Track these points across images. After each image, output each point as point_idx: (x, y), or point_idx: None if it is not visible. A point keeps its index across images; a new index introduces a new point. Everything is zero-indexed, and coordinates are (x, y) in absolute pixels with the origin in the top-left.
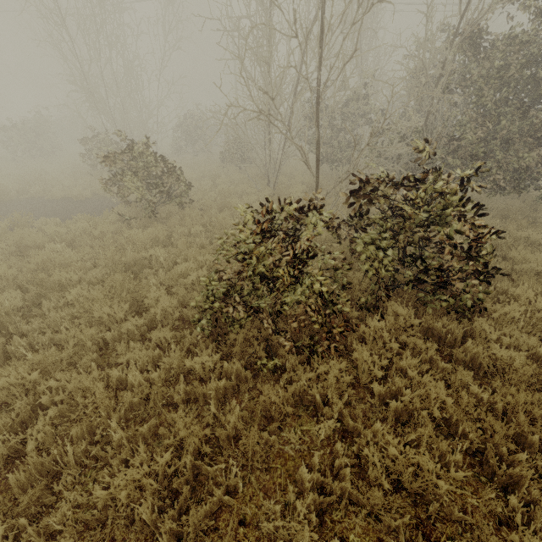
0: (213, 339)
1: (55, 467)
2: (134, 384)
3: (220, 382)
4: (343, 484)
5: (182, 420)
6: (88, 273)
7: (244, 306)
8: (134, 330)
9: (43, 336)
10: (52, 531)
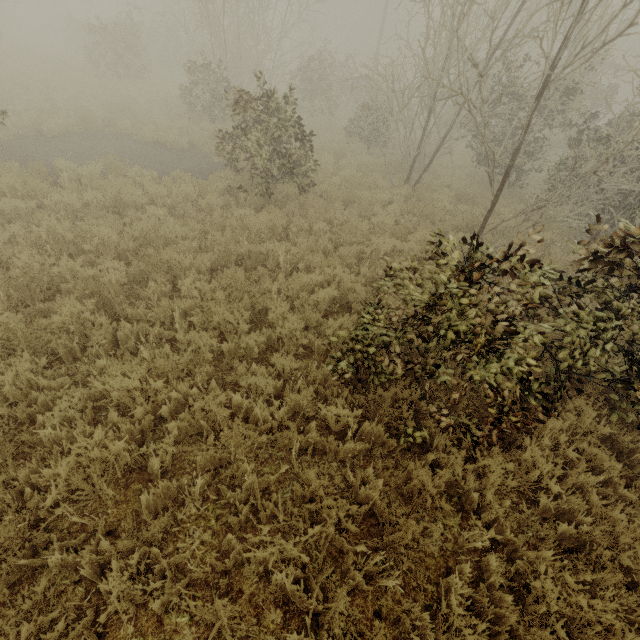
0: (344, 382)
1: (180, 495)
2: (258, 417)
3: (358, 443)
4: (501, 611)
5: (319, 481)
6: (198, 259)
7: (403, 362)
8: (253, 347)
9: (153, 328)
10: (177, 562)
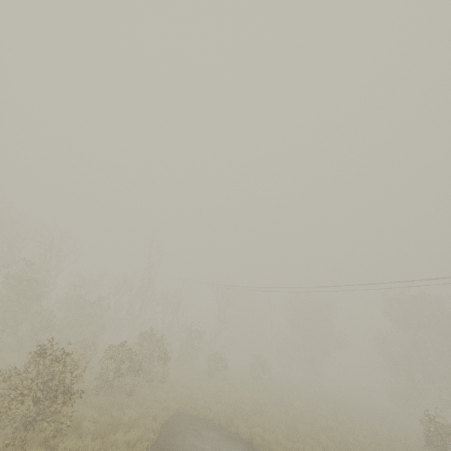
0: None
1: None
2: None
3: None
4: None
5: None
6: None
7: None
8: None
9: None
10: None
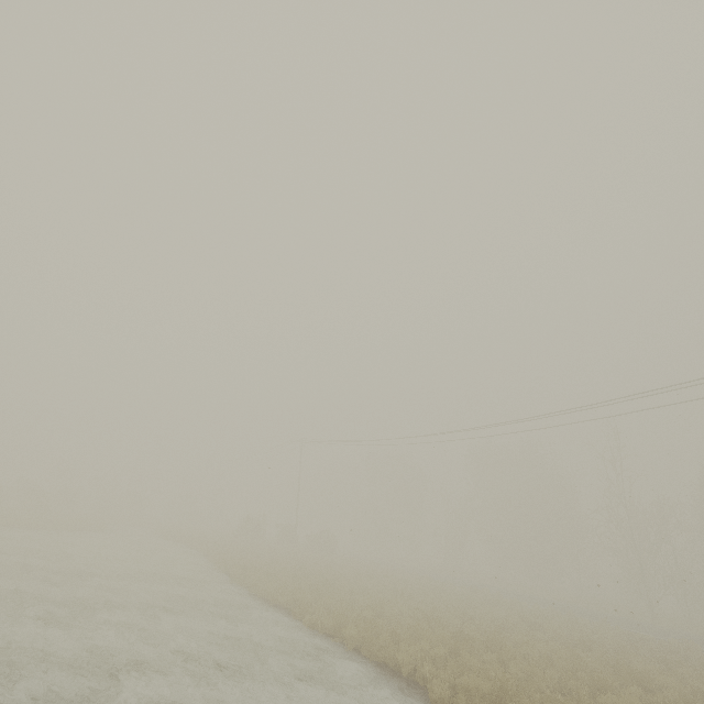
0: None
1: None
2: None
3: None
4: None
5: None
6: None
7: None
8: None
9: None
10: None
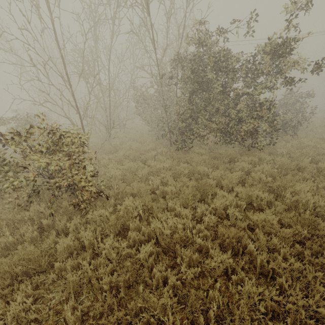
0: None
1: None
2: None
3: None
4: None
5: None
6: None
7: None
8: None
9: None
10: None
